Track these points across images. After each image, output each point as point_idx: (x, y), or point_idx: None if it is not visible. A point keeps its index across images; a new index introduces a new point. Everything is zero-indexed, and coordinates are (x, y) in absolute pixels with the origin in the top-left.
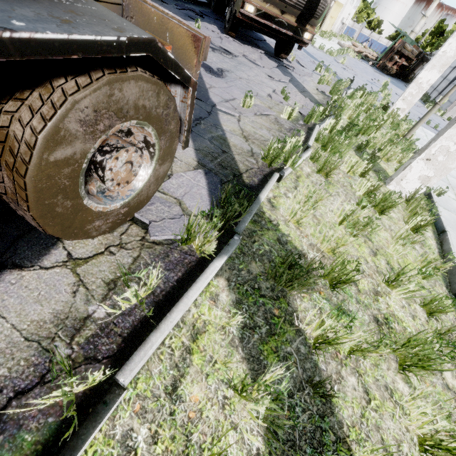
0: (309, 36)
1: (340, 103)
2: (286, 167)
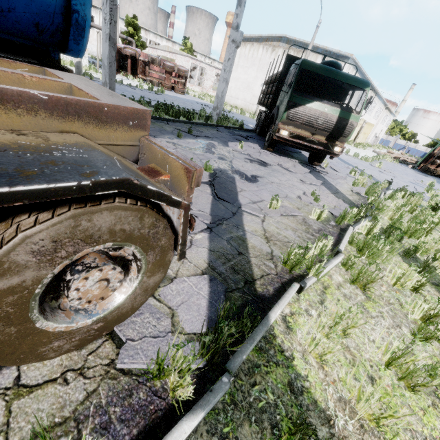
0: (339, 149)
1: (378, 204)
2: (309, 275)
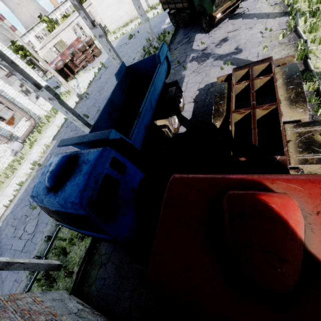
0: None
1: (293, 1)
2: (308, 55)
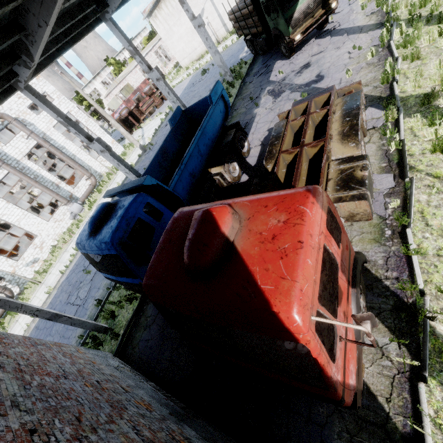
0: (335, 3)
1: (392, 8)
2: (395, 77)
